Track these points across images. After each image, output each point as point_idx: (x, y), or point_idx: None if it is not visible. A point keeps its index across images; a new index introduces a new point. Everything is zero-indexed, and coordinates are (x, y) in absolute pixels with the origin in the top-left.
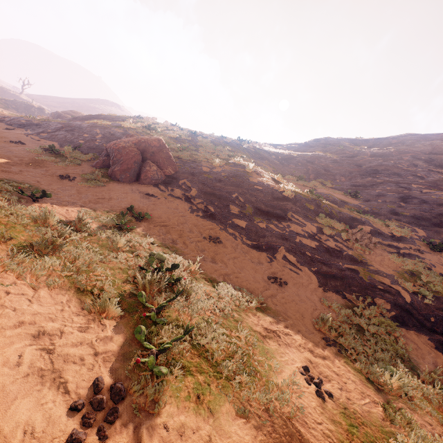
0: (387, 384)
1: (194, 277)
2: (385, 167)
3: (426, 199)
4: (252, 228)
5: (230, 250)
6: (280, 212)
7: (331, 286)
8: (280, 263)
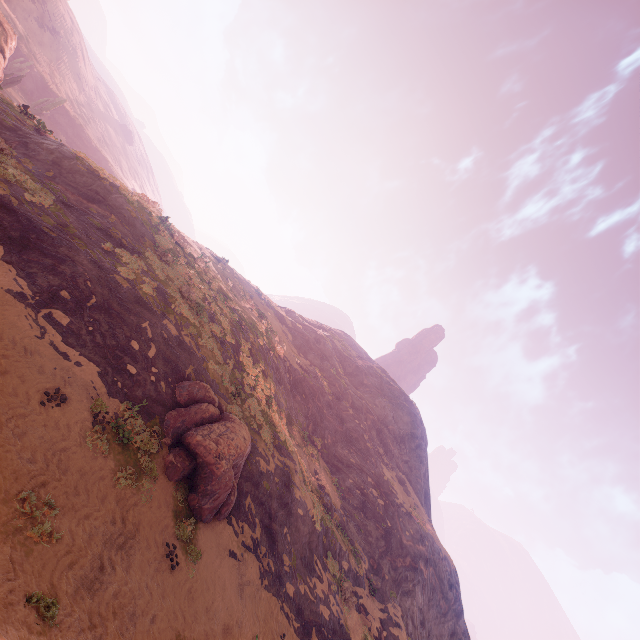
0: None
1: None
2: (358, 435)
3: (374, 511)
4: (297, 596)
5: None
6: (310, 557)
7: None
8: None
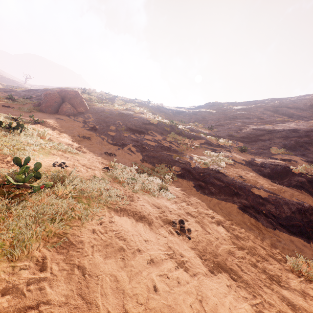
0: (117, 178)
1: (41, 138)
2: (242, 114)
3: (255, 128)
4: (119, 136)
5: (93, 142)
6: (144, 130)
7: (150, 161)
8: (124, 150)
